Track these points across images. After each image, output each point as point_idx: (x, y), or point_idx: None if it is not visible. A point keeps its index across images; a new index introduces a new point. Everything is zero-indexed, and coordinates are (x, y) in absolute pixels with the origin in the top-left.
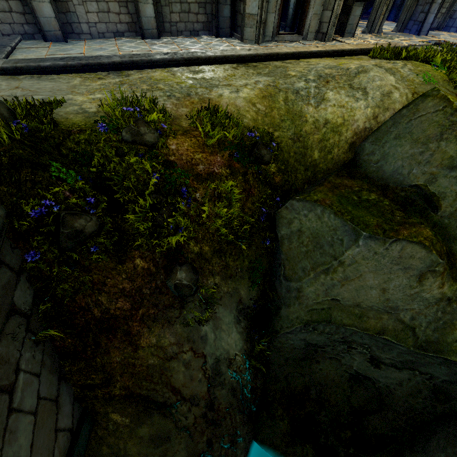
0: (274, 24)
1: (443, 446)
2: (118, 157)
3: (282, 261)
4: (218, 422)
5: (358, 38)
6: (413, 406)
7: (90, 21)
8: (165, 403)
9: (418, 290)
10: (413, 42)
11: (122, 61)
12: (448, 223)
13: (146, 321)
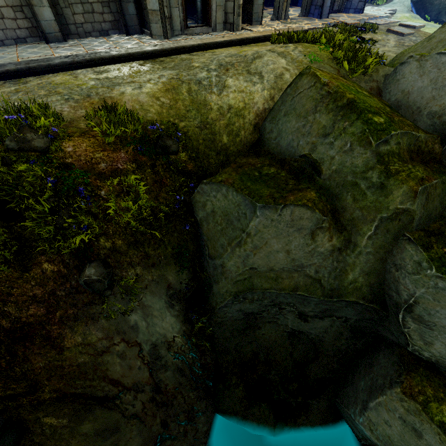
0: (180, 18)
1: (363, 375)
2: (5, 167)
3: (205, 242)
4: (169, 402)
5: (265, 26)
6: (339, 348)
7: None
8: (106, 396)
9: (313, 246)
10: (314, 25)
11: (17, 69)
12: (329, 184)
13: (66, 322)
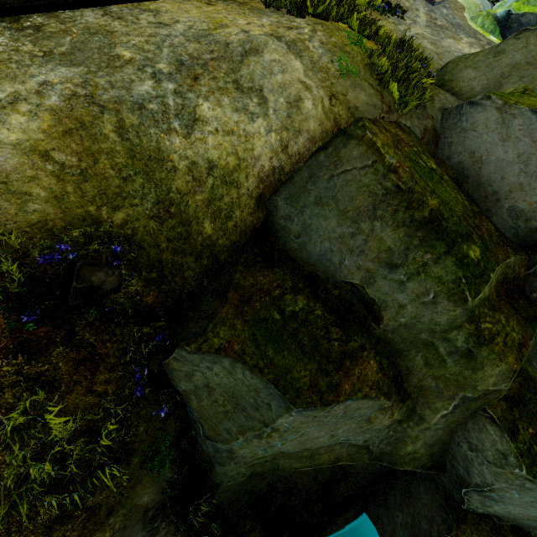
0: None
1: (400, 504)
2: None
3: (196, 419)
4: None
5: None
6: (372, 471)
7: None
8: None
9: (368, 427)
10: None
11: None
12: (392, 338)
13: None
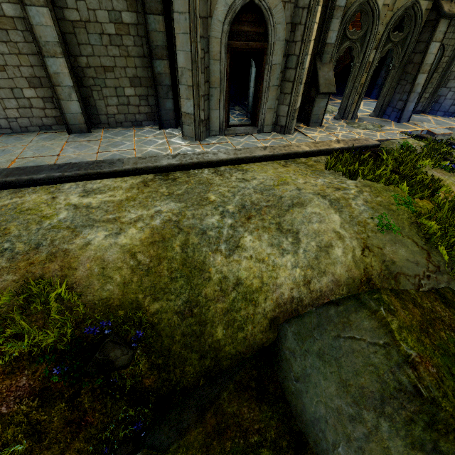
0: (220, 120)
1: None
2: None
3: None
4: None
5: (325, 129)
6: None
7: (9, 116)
8: None
9: None
10: (389, 134)
11: None
12: None
13: None
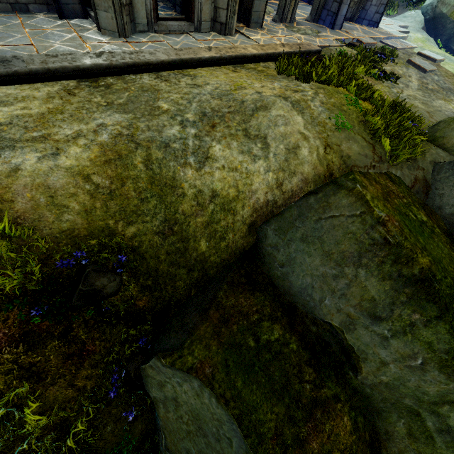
0: (146, 7)
1: None
2: None
3: (161, 428)
4: None
5: (267, 32)
6: None
7: None
8: None
9: None
10: (327, 41)
11: None
12: (370, 394)
13: None
